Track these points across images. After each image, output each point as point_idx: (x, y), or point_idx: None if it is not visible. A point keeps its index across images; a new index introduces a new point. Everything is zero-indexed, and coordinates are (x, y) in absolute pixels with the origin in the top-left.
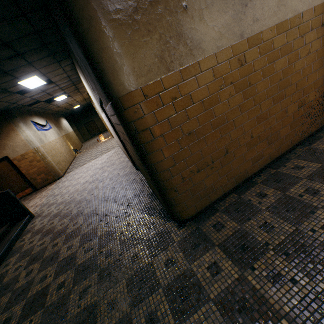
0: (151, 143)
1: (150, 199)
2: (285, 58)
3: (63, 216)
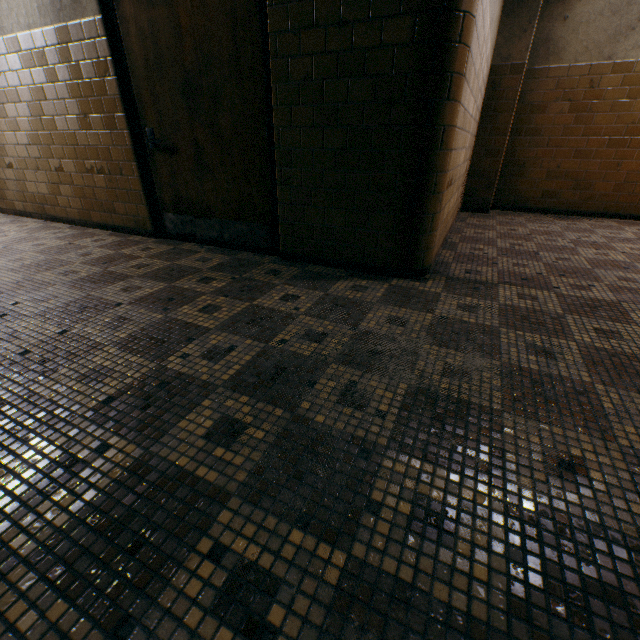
0: (460, 80)
1: (294, 266)
2: (479, 97)
3: None
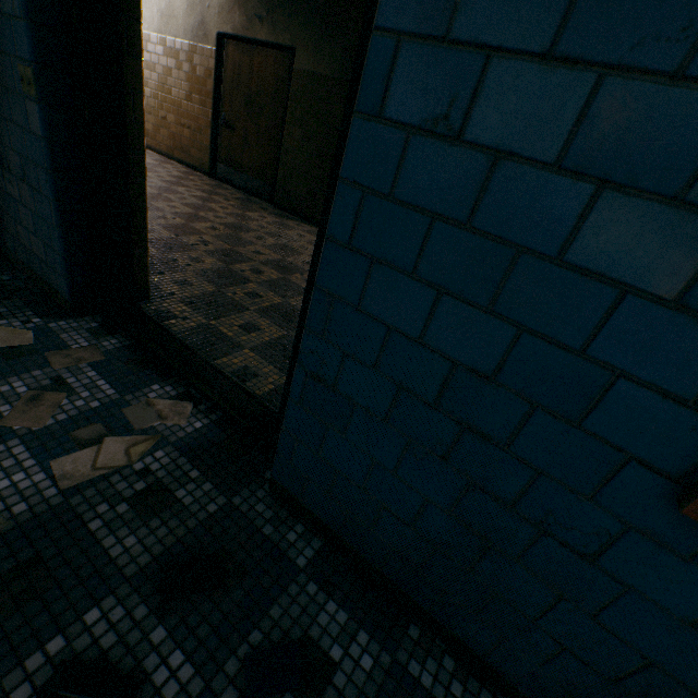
0: None
1: (277, 211)
2: None
3: None
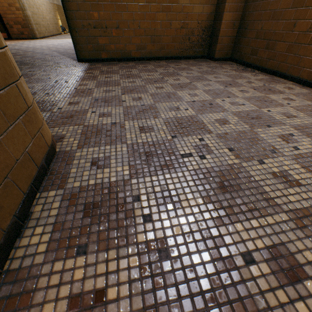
0: None
1: None
2: None
3: (20, 50)
